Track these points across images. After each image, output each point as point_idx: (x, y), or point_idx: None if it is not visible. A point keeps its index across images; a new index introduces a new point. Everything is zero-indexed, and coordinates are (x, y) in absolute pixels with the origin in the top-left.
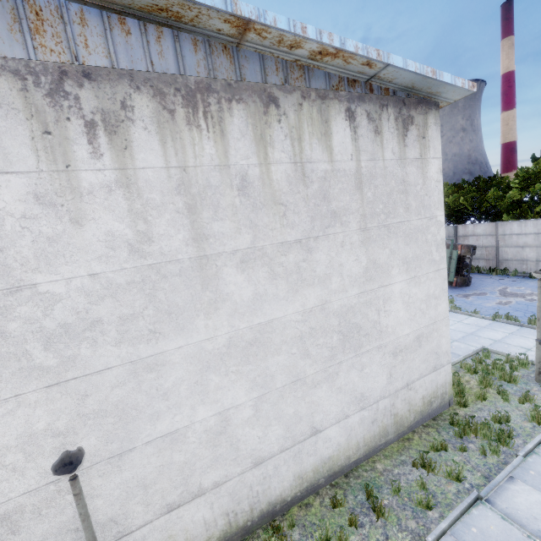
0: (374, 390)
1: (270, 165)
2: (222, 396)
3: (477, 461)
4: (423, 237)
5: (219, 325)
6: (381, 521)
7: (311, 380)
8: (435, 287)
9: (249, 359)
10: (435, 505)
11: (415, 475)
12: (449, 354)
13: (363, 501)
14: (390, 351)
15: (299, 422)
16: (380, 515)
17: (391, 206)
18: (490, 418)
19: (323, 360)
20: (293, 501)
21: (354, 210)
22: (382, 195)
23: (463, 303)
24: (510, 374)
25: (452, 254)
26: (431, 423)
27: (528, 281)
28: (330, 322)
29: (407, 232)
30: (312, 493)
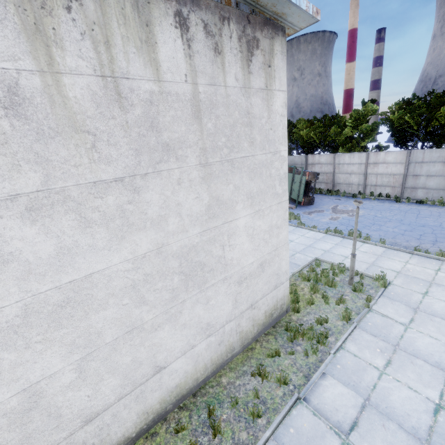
0: (221, 317)
1: (61, 75)
2: (25, 371)
3: (301, 363)
4: (267, 172)
5: (3, 293)
6: (218, 438)
7: (150, 325)
8: (278, 218)
9: (62, 323)
10: (264, 414)
11: (252, 384)
12: (288, 273)
13: (206, 420)
14: (236, 280)
15: (139, 366)
16: (218, 432)
17: (235, 140)
18: (315, 321)
19: (163, 303)
20: (139, 435)
21: (192, 142)
22: (225, 127)
23: (307, 220)
24: (332, 281)
25: (302, 180)
26: (271, 330)
27: (351, 200)
28: (169, 265)
29: (252, 167)
30: (160, 420)
